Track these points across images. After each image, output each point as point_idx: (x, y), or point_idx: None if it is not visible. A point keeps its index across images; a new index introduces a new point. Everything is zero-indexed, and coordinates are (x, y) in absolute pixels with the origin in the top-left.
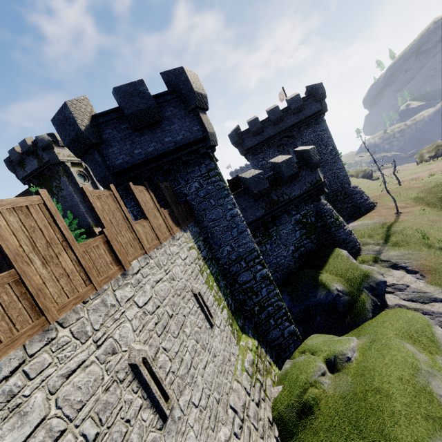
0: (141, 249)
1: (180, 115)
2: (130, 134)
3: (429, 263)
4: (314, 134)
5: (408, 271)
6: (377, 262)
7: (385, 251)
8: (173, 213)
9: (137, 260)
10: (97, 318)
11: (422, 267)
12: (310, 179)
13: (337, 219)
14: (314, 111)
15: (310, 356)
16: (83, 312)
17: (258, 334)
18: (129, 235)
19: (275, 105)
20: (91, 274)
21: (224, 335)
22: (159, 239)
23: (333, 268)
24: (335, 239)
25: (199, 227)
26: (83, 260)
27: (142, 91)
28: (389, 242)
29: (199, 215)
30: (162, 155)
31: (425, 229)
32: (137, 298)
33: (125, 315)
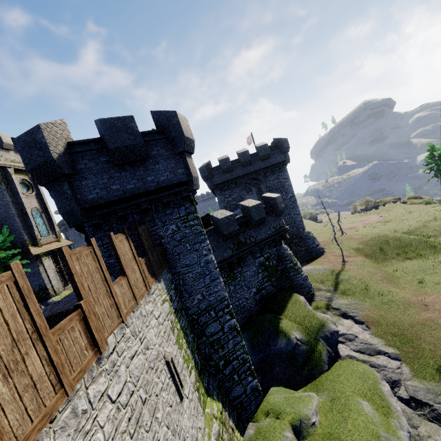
0: (118, 318)
1: (166, 156)
2: (109, 168)
3: (373, 314)
4: (277, 180)
5: (356, 321)
6: (329, 309)
7: (336, 299)
8: (149, 261)
9: (113, 333)
10: (65, 440)
11: (367, 318)
12: (275, 224)
13: (296, 265)
14: (279, 161)
15: (275, 419)
16: (49, 438)
17: (222, 394)
18: (107, 301)
19: (246, 149)
20: (63, 373)
21: (192, 407)
22: (136, 299)
23: (292, 314)
24: (293, 283)
25: (172, 273)
26: (56, 354)
27: (131, 127)
28: (339, 290)
29: (173, 260)
30: (142, 194)
31: (367, 280)
32: (111, 390)
33: (97, 421)
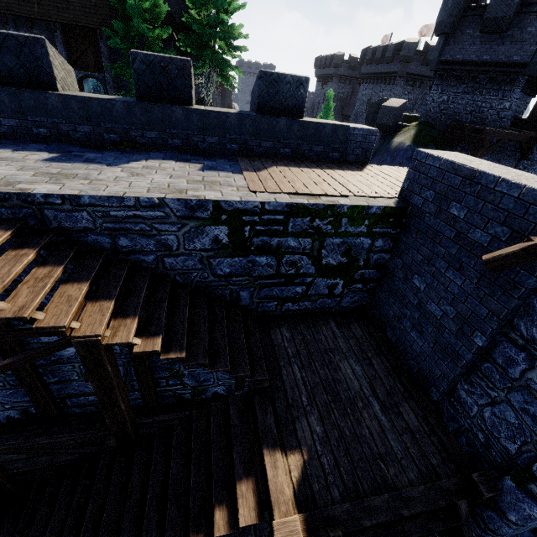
0: None
1: None
2: None
3: None
4: None
5: None
6: None
7: None
8: None
9: None
10: None
11: None
12: None
13: None
14: None
15: None
16: None
17: None
18: None
19: None
20: None
21: None
22: None
23: None
24: None
25: None
26: None
27: None
28: None
29: None
30: None
31: None
32: None
33: None
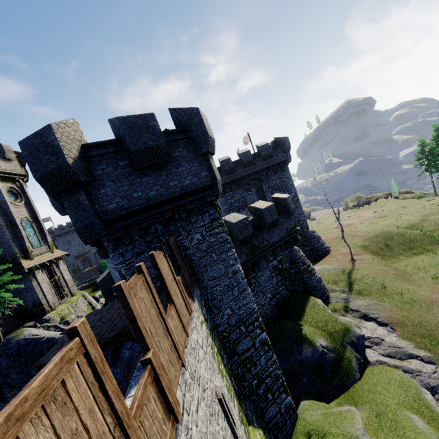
0: (178, 361)
1: (189, 158)
2: (129, 173)
3: (395, 315)
4: (280, 180)
5: (379, 323)
6: (348, 311)
7: (352, 300)
8: (184, 278)
9: (178, 385)
10: None
11: (390, 319)
12: (286, 226)
13: (309, 266)
14: (281, 160)
15: None
16: None
17: (259, 417)
18: (166, 343)
19: (247, 149)
20: None
21: None
22: (186, 330)
23: (312, 319)
24: (308, 286)
25: (199, 287)
26: None
27: (152, 126)
28: (354, 290)
29: (200, 273)
30: (166, 201)
31: (381, 279)
32: None
33: None
